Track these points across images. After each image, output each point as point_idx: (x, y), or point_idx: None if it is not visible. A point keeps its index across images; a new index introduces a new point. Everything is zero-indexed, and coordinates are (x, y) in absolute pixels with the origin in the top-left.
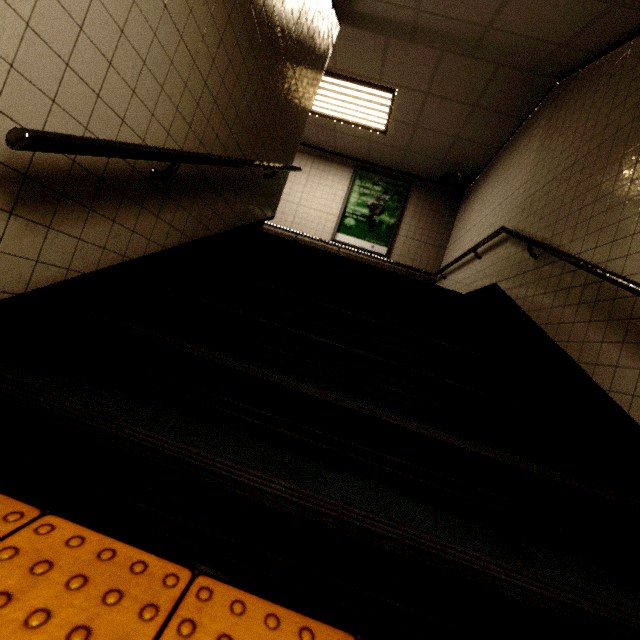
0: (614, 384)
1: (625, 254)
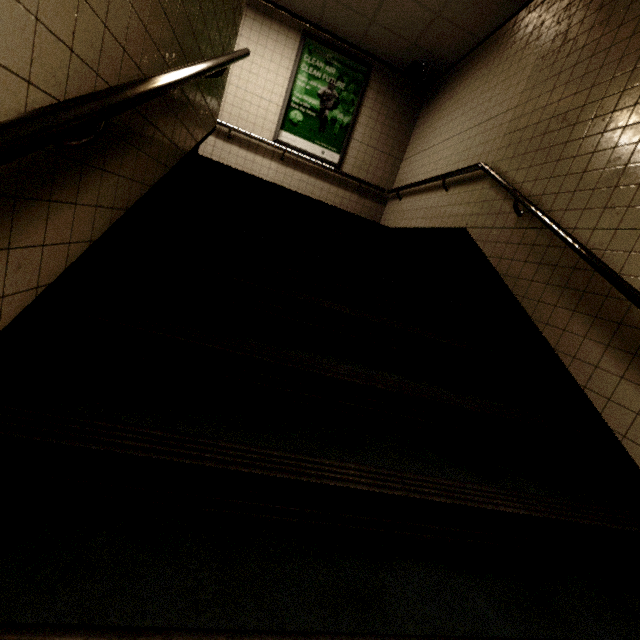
0: (591, 383)
1: (628, 250)
